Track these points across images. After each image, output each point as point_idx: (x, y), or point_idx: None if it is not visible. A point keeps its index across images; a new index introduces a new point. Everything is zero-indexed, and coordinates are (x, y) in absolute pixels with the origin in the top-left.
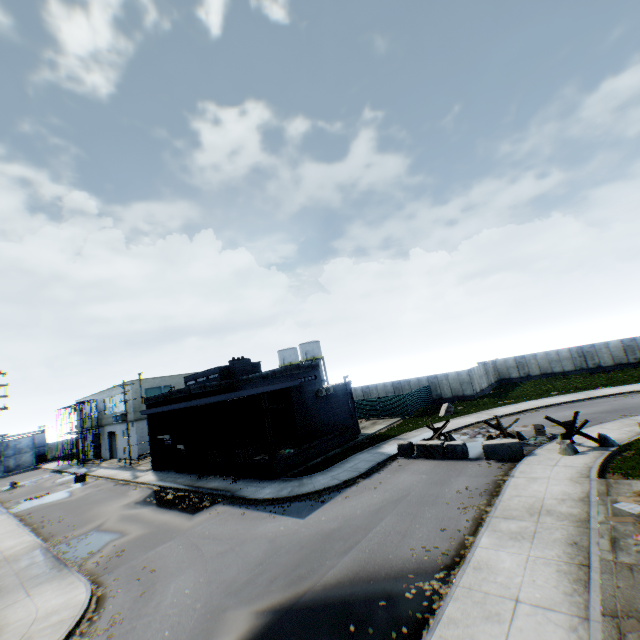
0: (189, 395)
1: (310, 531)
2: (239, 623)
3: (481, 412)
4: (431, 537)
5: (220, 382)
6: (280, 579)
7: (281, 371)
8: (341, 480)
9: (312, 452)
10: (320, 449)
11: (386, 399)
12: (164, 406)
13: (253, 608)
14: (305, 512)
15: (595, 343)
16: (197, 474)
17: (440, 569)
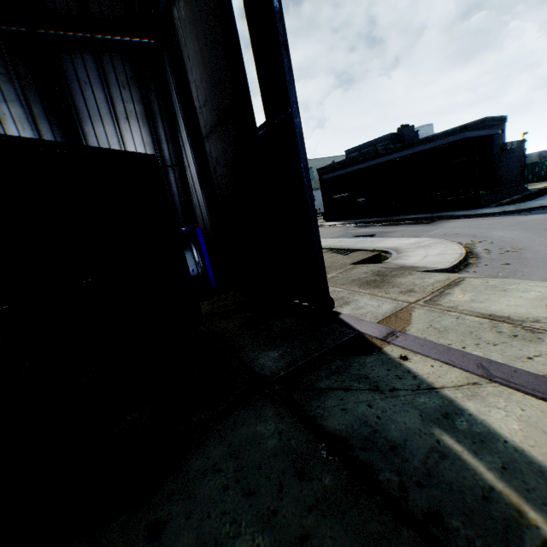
0: (374, 156)
1: None
2: None
3: None
4: None
5: (395, 146)
6: None
7: (475, 124)
8: None
9: (500, 194)
10: (505, 193)
11: (543, 163)
12: (353, 166)
13: None
14: None
15: None
16: (380, 217)
17: None
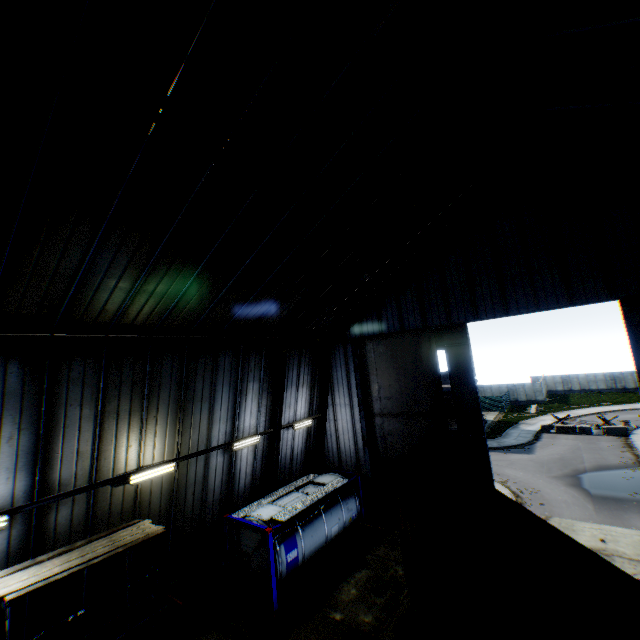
0: None
1: (546, 458)
2: (570, 478)
3: (563, 412)
4: (618, 459)
5: None
6: (564, 469)
7: None
8: (525, 441)
9: None
10: None
11: (485, 398)
12: None
13: (568, 475)
14: (527, 452)
15: (623, 372)
16: None
17: (637, 466)
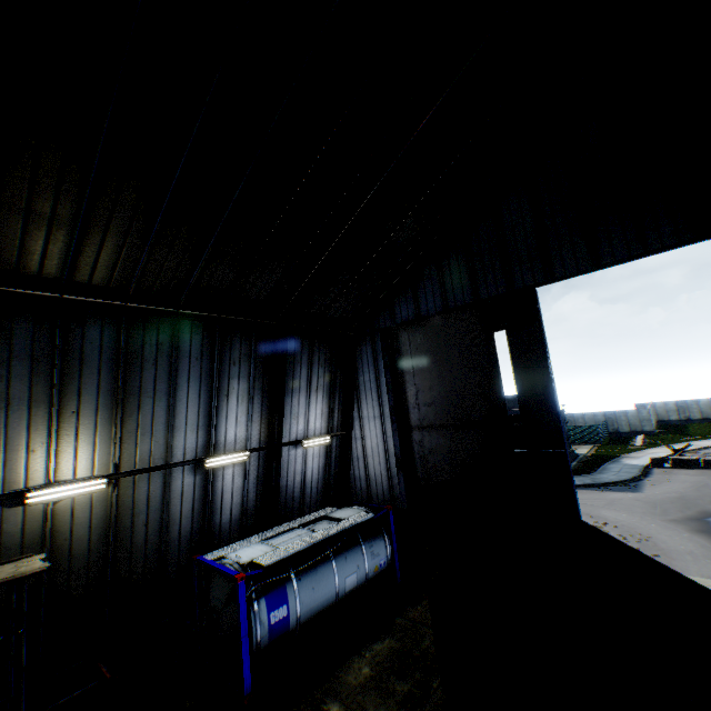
0: None
1: (660, 497)
2: (696, 522)
3: (680, 444)
4: None
5: None
6: (686, 511)
7: None
8: (629, 477)
9: None
10: None
11: (575, 428)
12: None
13: (693, 519)
14: (631, 490)
15: None
16: None
17: None
